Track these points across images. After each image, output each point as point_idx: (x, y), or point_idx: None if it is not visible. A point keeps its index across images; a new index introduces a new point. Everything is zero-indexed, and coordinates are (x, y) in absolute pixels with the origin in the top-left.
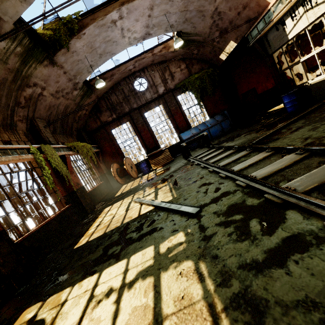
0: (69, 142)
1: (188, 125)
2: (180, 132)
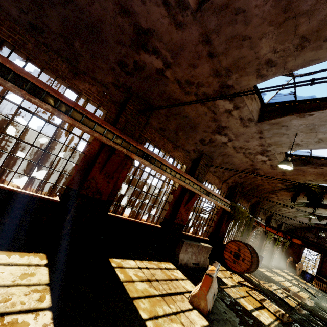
0: None
1: None
2: None
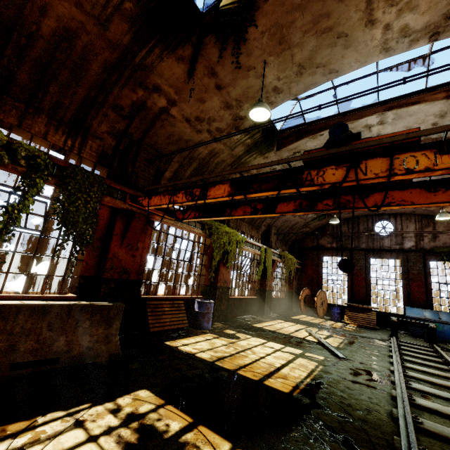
0: (281, 249)
1: (429, 303)
2: (410, 304)
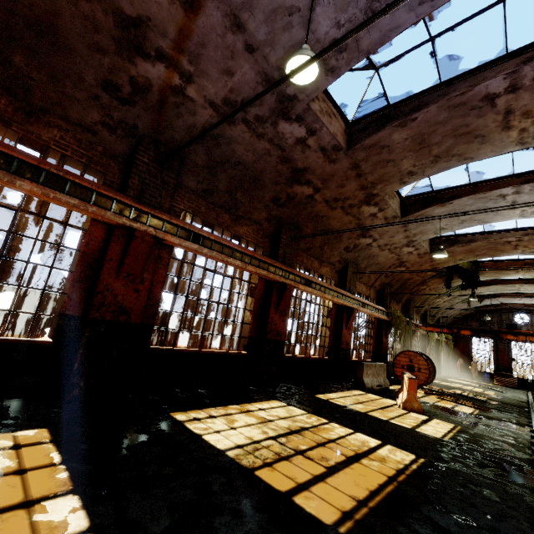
0: None
1: None
2: None
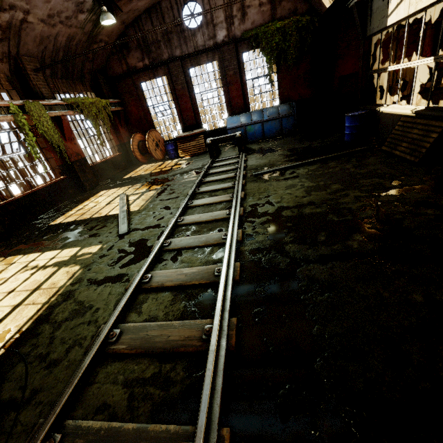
0: (77, 92)
1: (247, 105)
2: (233, 112)
